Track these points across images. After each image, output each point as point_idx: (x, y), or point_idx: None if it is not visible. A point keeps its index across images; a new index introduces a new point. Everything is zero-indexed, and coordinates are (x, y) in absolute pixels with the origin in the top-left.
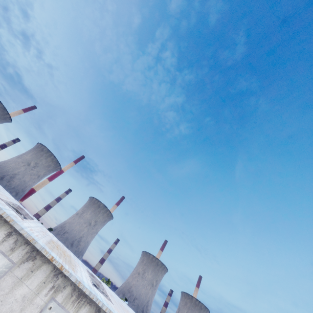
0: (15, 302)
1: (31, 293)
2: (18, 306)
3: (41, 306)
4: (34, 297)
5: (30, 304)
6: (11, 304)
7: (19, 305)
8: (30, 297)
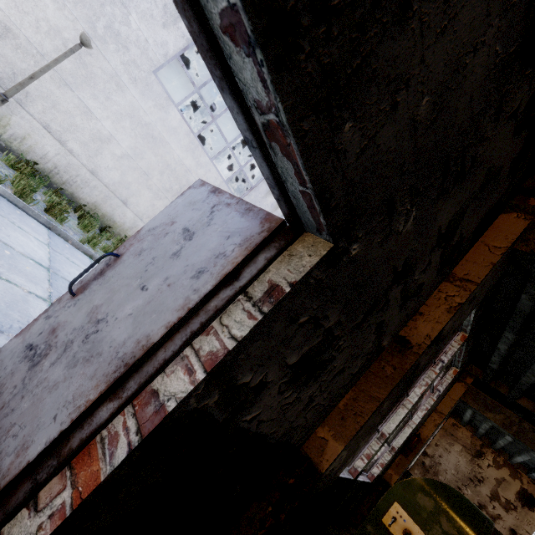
0: (155, 7)
1: (173, 6)
2: (160, 16)
3: (187, 40)
4: (178, 17)
5: (174, 25)
6: (150, 5)
7: (161, 16)
8: (173, 14)
